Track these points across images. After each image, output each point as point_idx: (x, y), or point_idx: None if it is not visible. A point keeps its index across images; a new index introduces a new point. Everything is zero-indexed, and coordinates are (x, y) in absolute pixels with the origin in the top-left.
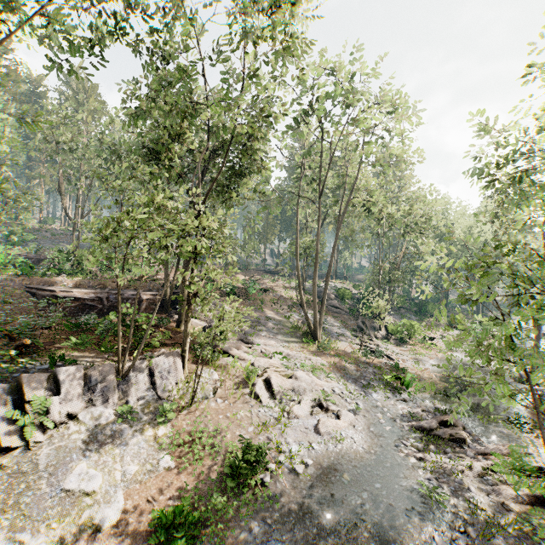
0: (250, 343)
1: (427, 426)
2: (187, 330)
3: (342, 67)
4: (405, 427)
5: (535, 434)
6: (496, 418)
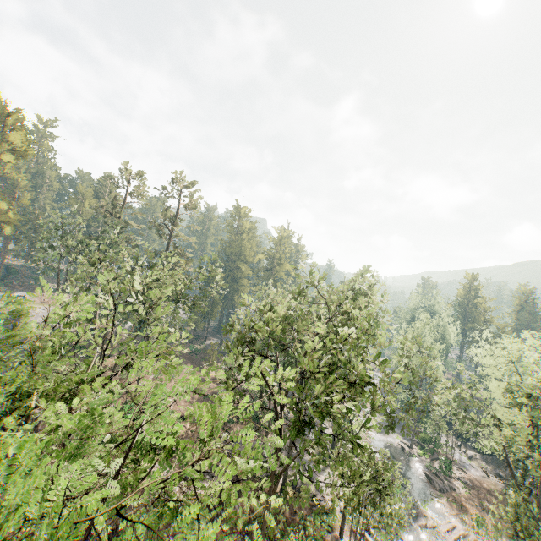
0: (319, 487)
1: (424, 523)
2: (345, 520)
3: (376, 302)
4: (418, 528)
5: (443, 505)
6: (428, 498)
